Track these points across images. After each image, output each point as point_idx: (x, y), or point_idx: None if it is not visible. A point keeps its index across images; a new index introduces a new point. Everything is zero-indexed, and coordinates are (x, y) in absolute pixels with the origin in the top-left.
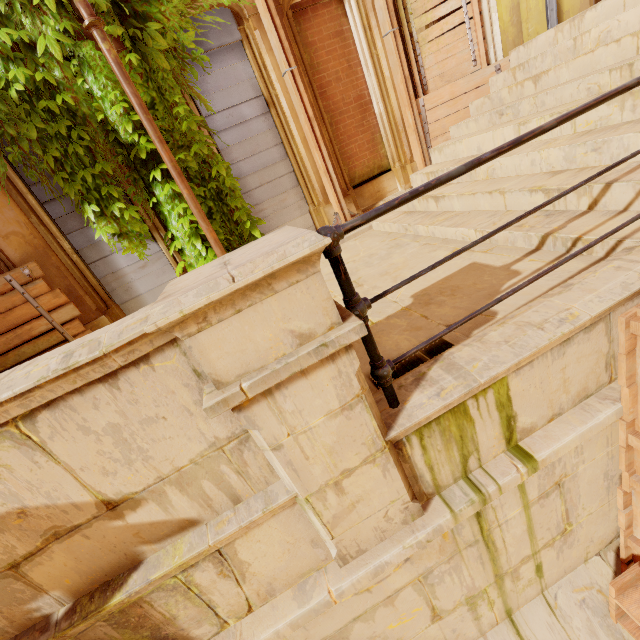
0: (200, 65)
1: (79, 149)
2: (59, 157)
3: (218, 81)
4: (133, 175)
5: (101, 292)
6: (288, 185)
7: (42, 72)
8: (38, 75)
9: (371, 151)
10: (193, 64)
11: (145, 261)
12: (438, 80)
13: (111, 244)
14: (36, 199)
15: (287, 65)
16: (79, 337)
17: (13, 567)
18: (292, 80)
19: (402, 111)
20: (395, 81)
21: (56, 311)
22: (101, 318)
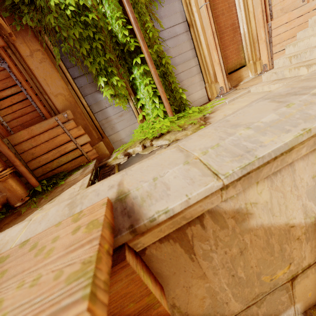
0: (159, 1)
1: (98, 45)
2: (87, 50)
3: (165, 12)
4: (122, 62)
5: (100, 129)
6: (195, 72)
7: (82, 1)
8: (81, 2)
9: (236, 55)
10: (153, 2)
11: (122, 112)
12: (279, 12)
13: (109, 100)
14: (70, 76)
15: (204, 1)
16: (89, 153)
17: (291, 279)
18: (206, 10)
19: (257, 30)
20: (255, 13)
21: (78, 138)
22: (100, 143)
